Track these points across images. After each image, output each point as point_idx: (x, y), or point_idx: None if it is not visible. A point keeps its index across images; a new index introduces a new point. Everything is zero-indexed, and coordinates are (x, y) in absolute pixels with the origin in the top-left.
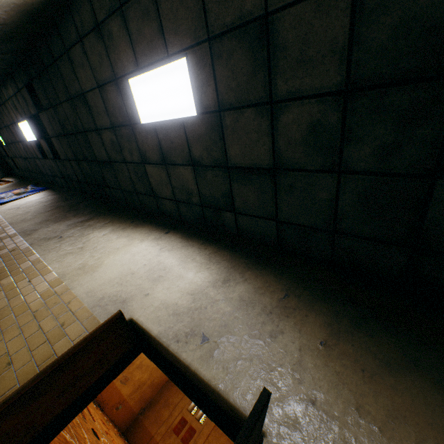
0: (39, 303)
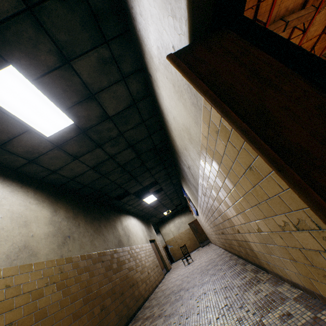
0: (214, 164)
